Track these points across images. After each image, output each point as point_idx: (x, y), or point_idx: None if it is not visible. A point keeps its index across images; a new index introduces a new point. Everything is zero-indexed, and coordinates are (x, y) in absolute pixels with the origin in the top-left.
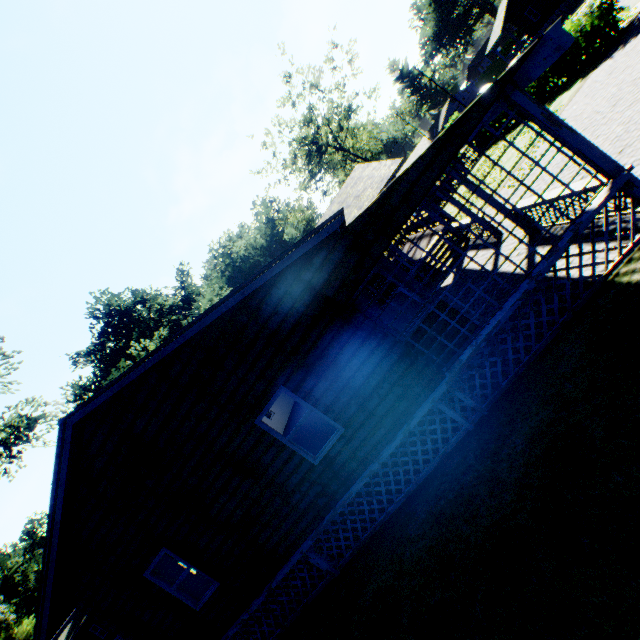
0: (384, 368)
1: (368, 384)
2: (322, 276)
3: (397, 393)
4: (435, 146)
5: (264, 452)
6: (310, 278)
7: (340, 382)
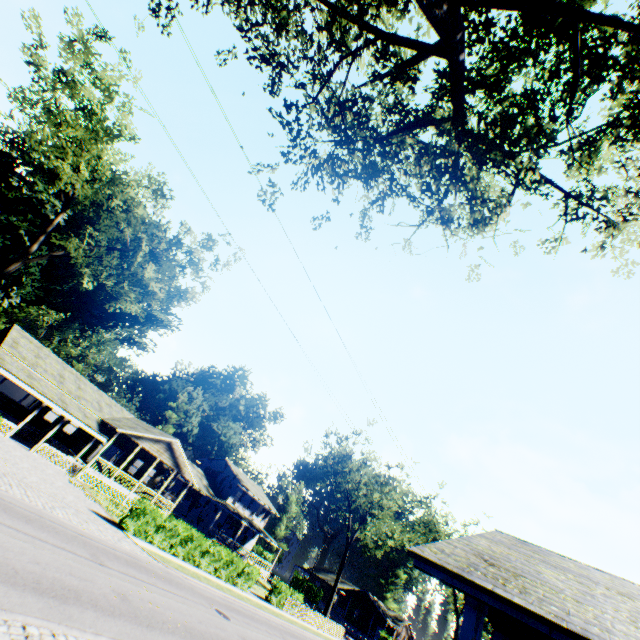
0: None
1: None
2: None
3: None
4: None
5: None
6: None
7: None
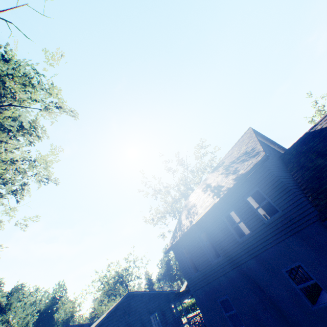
0: (171, 319)
1: (168, 320)
2: (171, 296)
3: (171, 325)
4: (186, 290)
5: (148, 323)
6: (169, 295)
7: (165, 317)
